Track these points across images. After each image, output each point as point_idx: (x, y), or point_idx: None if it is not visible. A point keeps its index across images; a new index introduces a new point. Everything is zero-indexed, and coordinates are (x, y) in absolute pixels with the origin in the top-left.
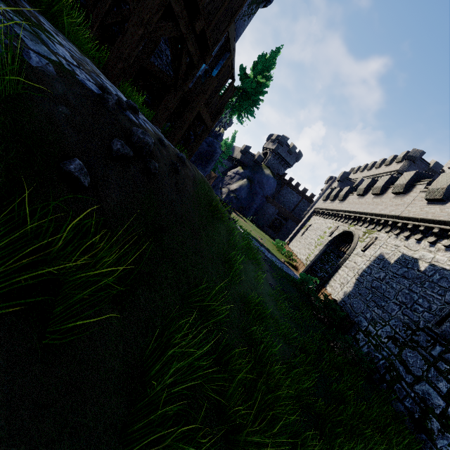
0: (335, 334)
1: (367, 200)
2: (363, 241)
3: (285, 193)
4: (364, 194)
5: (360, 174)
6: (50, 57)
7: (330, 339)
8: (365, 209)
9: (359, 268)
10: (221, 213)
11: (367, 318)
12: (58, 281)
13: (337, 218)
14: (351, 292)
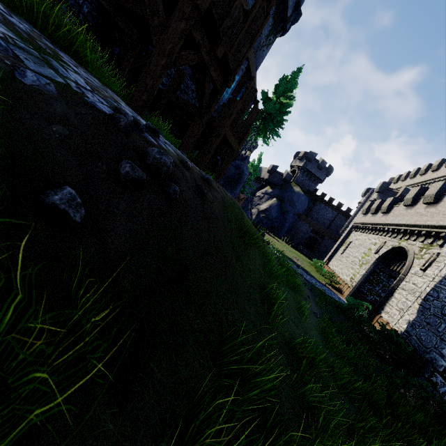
0: (405, 377)
1: (418, 211)
2: (421, 258)
3: (318, 209)
4: (413, 204)
5: (402, 183)
6: (55, 79)
7: (399, 384)
8: (418, 220)
9: (421, 290)
10: (254, 237)
11: (443, 356)
12: (5, 383)
13: (383, 232)
14: (415, 320)
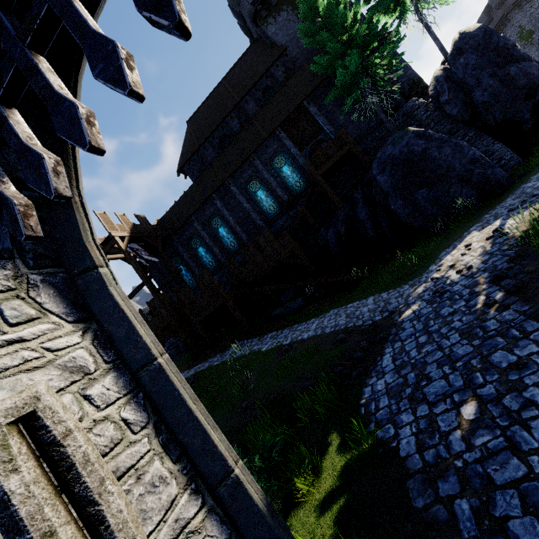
0: None
1: None
2: None
3: None
4: None
5: None
6: None
7: None
8: None
9: None
10: None
11: None
12: None
13: None
14: None
